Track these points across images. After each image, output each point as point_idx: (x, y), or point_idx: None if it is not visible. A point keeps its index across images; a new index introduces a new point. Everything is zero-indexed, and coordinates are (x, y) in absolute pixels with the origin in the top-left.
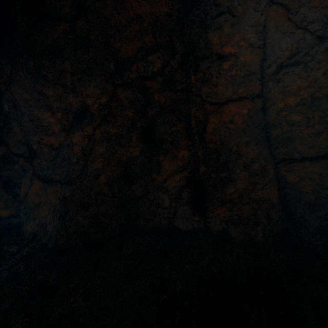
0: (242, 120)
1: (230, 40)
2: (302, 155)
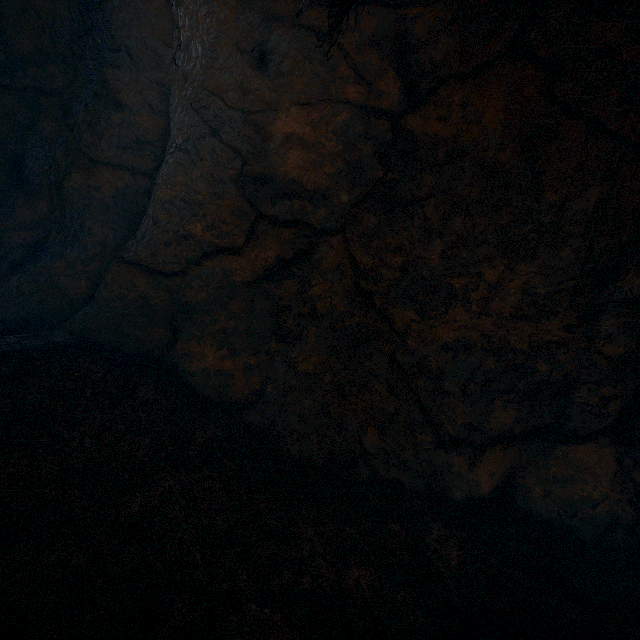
0: (112, 194)
1: (127, 88)
2: (139, 260)
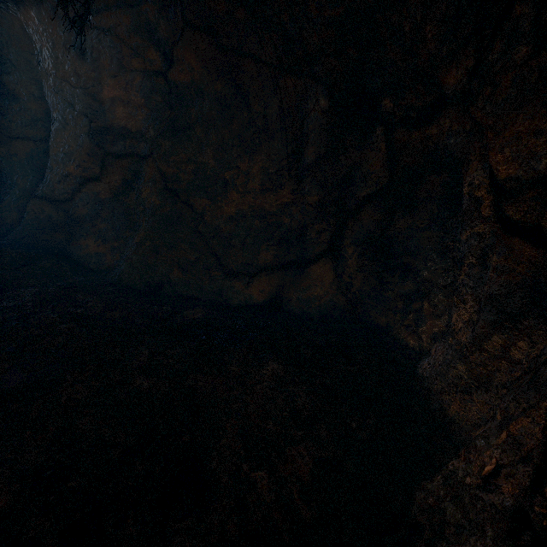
0: (25, 157)
1: (18, 86)
2: (45, 195)
